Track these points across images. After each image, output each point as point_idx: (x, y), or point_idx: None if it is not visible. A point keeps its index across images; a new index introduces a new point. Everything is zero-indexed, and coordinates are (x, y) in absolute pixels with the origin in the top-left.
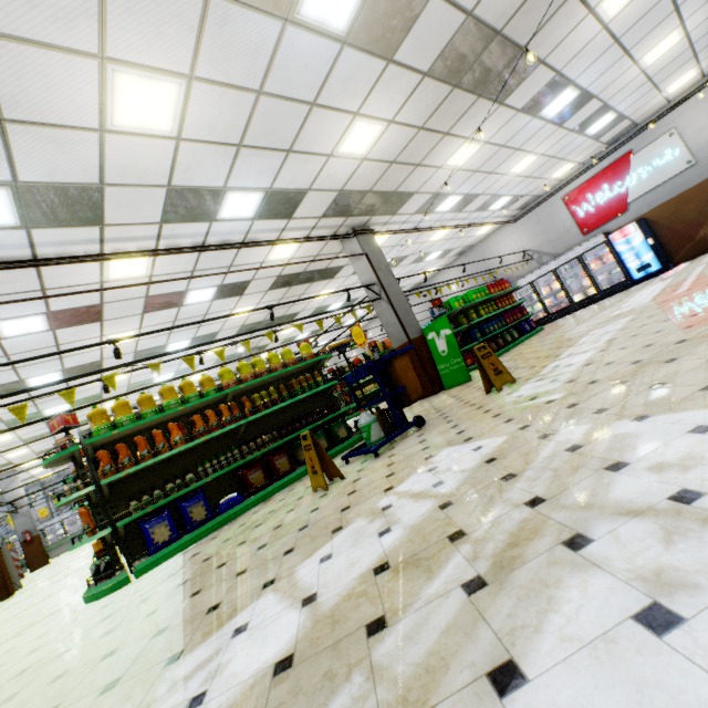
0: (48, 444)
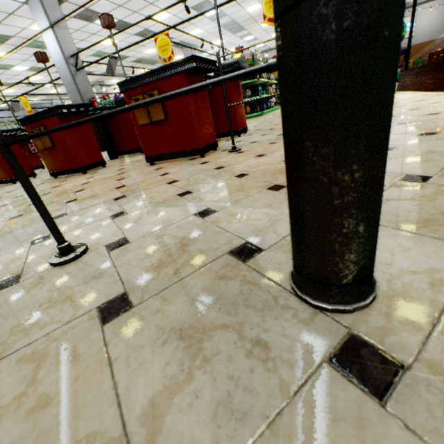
0: (18, 58)
